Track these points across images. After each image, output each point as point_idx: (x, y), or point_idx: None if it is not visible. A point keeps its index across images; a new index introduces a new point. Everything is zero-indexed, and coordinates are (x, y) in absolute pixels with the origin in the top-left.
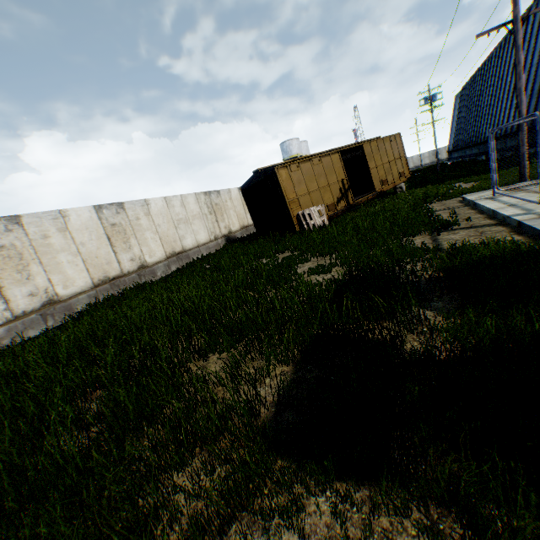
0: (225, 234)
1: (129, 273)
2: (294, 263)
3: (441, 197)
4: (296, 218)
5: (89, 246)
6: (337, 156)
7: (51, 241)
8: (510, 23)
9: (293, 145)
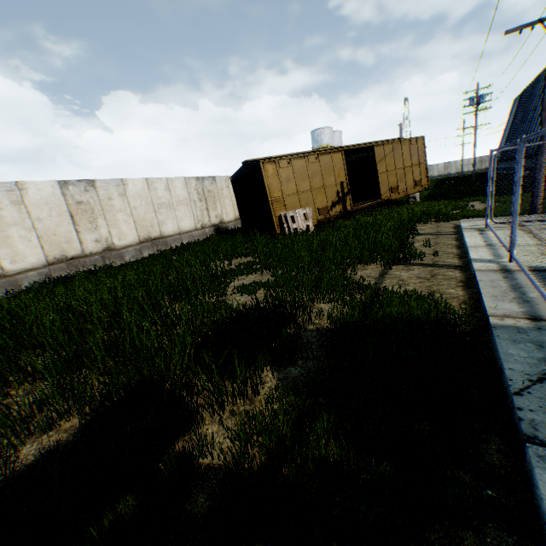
0: (215, 224)
1: (92, 254)
2: (230, 275)
3: (441, 218)
4: (278, 218)
5: (47, 223)
6: (340, 155)
7: (3, 214)
8: None
9: (324, 134)
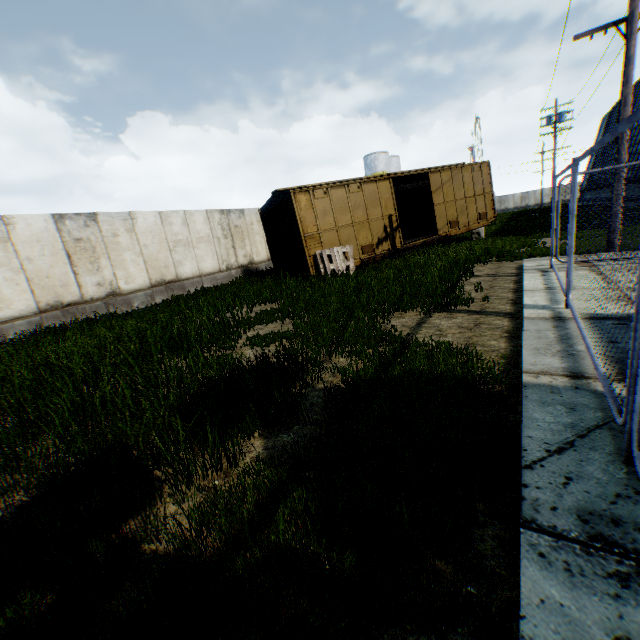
0: (244, 265)
1: (93, 300)
2: (244, 324)
3: (504, 257)
4: (313, 258)
5: (38, 263)
6: (388, 184)
7: None
8: (624, 21)
9: (379, 160)
